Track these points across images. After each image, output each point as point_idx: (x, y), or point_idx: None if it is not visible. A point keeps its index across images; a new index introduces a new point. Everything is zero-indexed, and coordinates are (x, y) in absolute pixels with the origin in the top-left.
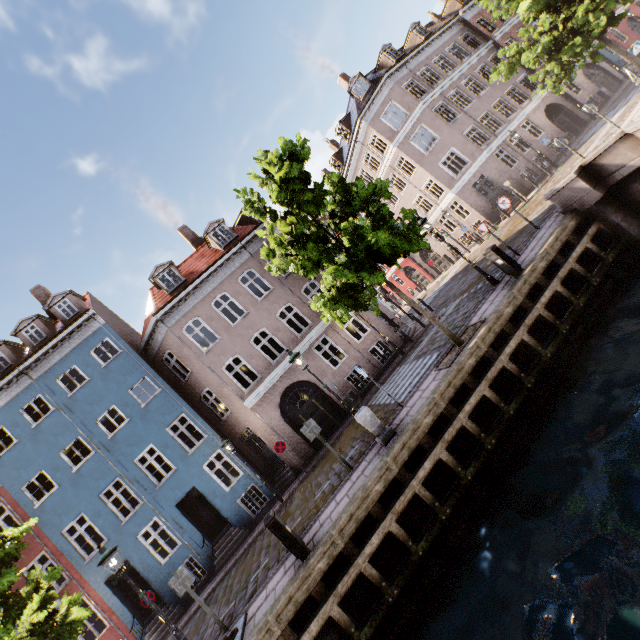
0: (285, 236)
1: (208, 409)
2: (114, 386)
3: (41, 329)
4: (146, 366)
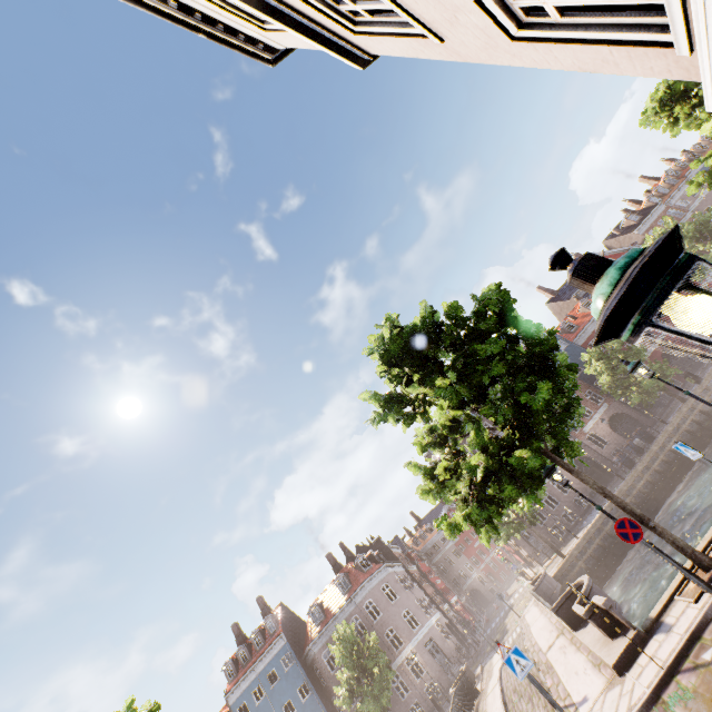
0: (346, 669)
1: (335, 708)
2: (290, 685)
3: (260, 638)
4: (305, 674)
